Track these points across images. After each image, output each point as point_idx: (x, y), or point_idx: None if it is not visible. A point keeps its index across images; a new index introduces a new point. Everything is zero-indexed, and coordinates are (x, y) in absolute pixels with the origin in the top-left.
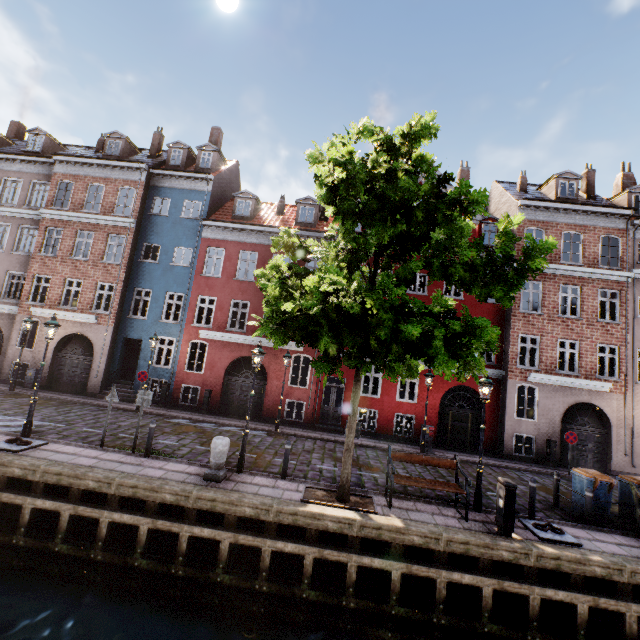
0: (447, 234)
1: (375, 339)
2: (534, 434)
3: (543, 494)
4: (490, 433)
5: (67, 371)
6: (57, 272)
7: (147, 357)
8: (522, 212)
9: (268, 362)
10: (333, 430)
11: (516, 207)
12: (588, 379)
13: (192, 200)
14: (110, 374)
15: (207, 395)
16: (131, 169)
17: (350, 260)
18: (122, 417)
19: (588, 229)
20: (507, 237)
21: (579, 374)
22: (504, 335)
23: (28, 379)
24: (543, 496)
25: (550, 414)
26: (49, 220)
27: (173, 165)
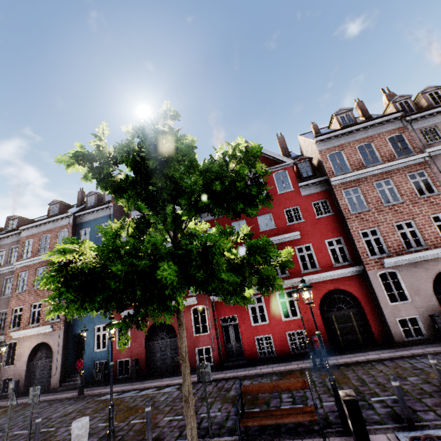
0: (203, 177)
1: (130, 287)
2: (415, 314)
3: (436, 382)
4: (376, 325)
5: (37, 375)
6: (26, 301)
7: (90, 345)
8: (319, 145)
9: (174, 321)
10: (239, 365)
11: (314, 144)
12: (438, 247)
13: (103, 223)
14: (65, 368)
15: (134, 364)
16: (63, 218)
17: (138, 225)
18: (61, 407)
19: (374, 137)
20: (236, 159)
21: (427, 246)
22: (348, 236)
23: (10, 391)
24: (436, 385)
25: (420, 290)
26: (20, 268)
27: (90, 206)
